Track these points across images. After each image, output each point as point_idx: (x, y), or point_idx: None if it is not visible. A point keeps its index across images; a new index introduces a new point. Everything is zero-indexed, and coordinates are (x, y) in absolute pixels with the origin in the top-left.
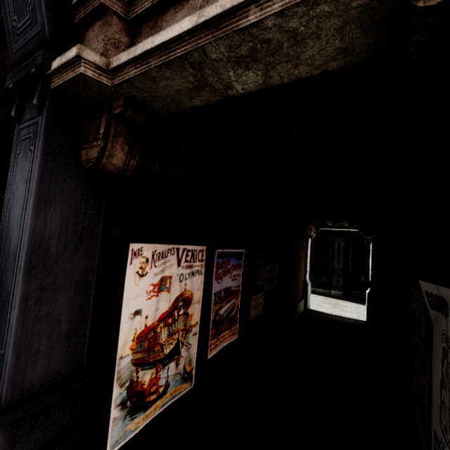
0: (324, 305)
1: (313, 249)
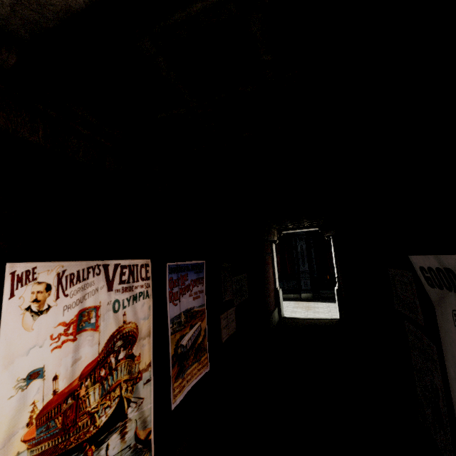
0: (297, 310)
1: (278, 255)
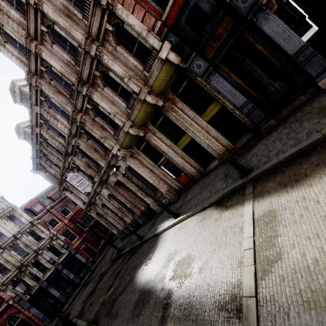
0: None
1: None
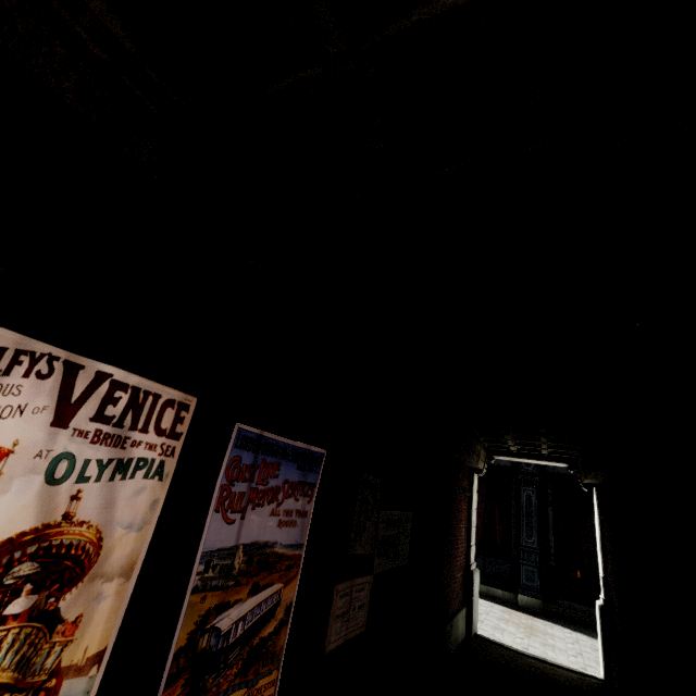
0: (507, 628)
1: (481, 503)
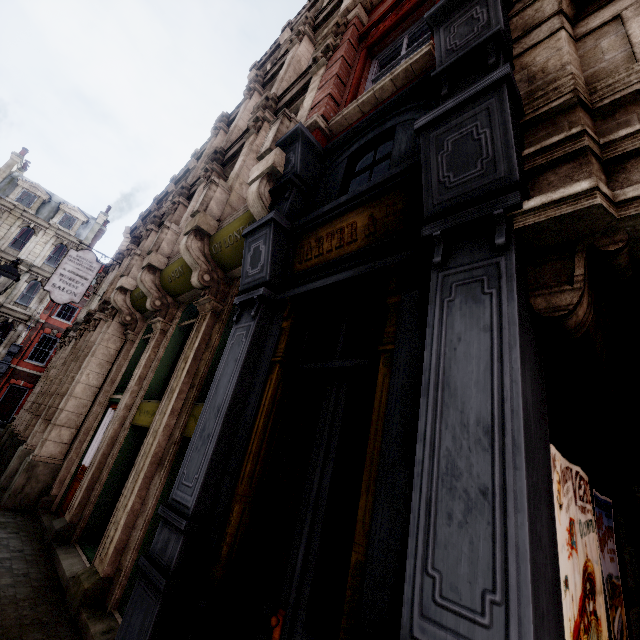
0: None
1: None
